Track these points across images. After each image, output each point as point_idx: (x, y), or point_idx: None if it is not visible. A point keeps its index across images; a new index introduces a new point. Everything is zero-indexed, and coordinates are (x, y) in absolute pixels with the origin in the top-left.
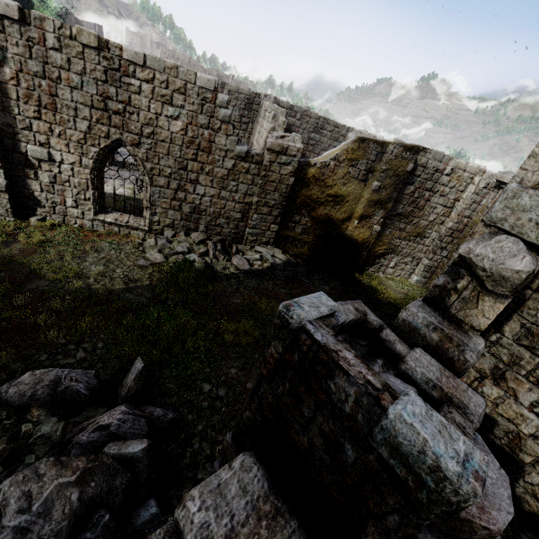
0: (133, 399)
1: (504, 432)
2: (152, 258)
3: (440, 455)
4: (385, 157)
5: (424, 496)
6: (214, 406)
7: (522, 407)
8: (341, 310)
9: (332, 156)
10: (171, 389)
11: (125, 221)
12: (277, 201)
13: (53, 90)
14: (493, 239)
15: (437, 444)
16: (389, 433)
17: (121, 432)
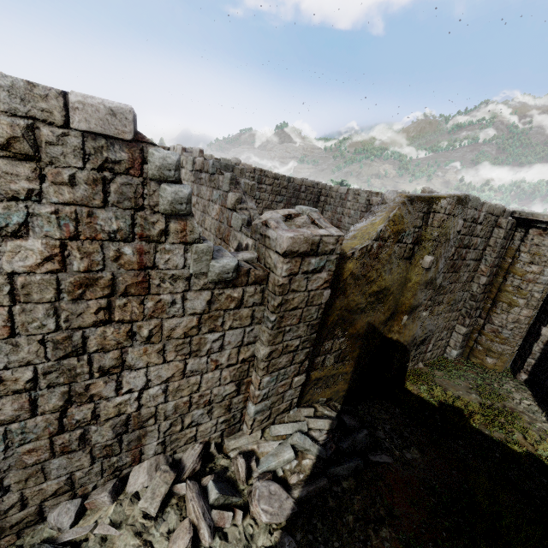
0: None
1: None
2: None
3: None
4: (434, 218)
5: None
6: None
7: None
8: None
9: (373, 233)
10: None
11: None
12: (303, 337)
13: None
14: None
15: None
16: None
17: None
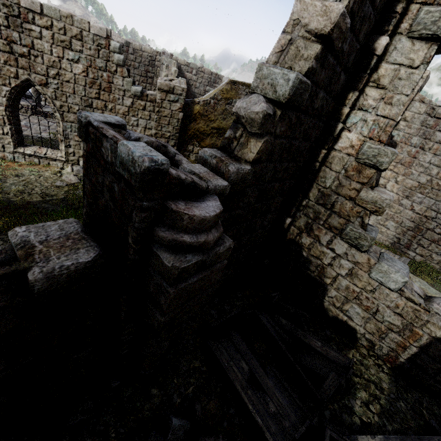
0: None
1: (315, 267)
2: (67, 179)
3: (134, 152)
4: None
5: (133, 181)
6: None
7: (323, 246)
8: (139, 135)
9: (211, 95)
10: None
11: (43, 153)
12: (172, 133)
13: None
14: (249, 98)
15: (136, 150)
16: (120, 156)
17: None
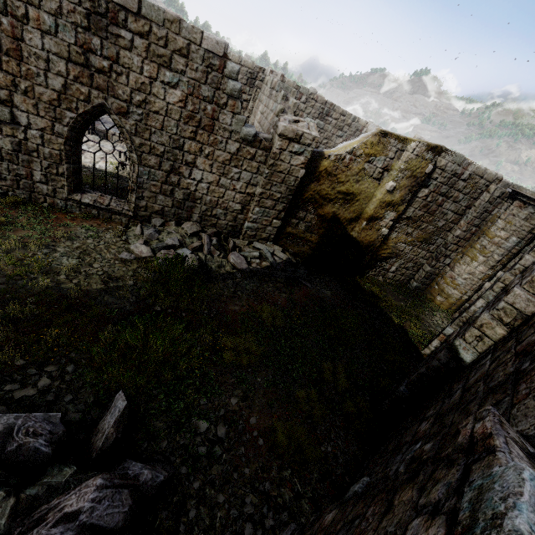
0: (111, 449)
1: None
2: (137, 251)
3: None
4: (405, 155)
5: None
6: (213, 452)
7: None
8: None
9: (348, 148)
10: (160, 429)
11: (105, 203)
12: (283, 194)
13: (17, 32)
14: None
15: None
16: None
17: (95, 517)
